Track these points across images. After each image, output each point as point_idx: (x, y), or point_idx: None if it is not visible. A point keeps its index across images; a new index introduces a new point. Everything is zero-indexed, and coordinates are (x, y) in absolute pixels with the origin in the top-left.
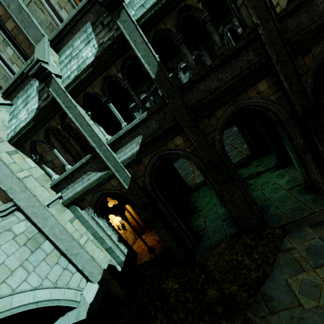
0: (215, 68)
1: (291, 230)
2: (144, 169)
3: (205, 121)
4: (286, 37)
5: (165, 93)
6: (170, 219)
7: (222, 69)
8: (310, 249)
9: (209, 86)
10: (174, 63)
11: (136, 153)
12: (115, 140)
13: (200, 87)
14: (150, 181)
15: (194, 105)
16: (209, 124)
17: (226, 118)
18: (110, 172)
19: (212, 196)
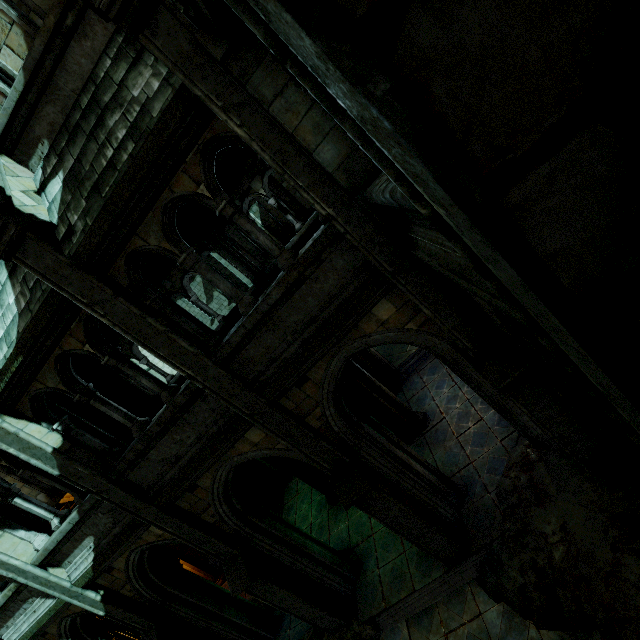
0: (160, 433)
1: (386, 626)
2: (124, 575)
3: (188, 496)
4: (256, 368)
5: (91, 487)
6: (209, 623)
7: (175, 427)
8: None
9: (166, 453)
10: (175, 280)
11: (92, 568)
12: (47, 555)
13: (152, 458)
14: (145, 584)
15: (153, 486)
16: (198, 499)
17: (222, 483)
18: (62, 601)
19: (312, 498)
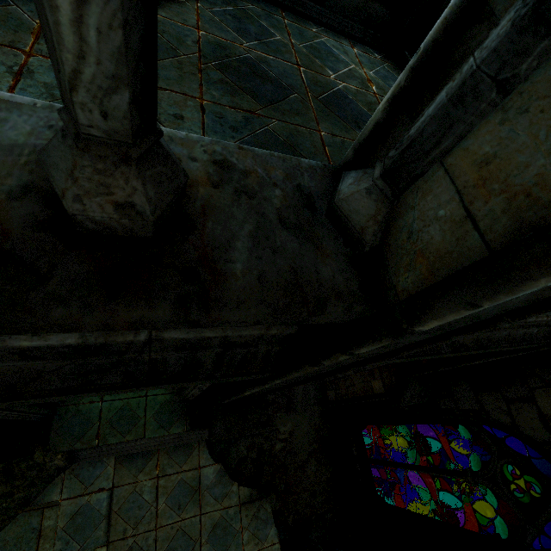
0: None
1: (85, 459)
2: None
3: None
4: None
5: None
6: None
7: None
8: (79, 515)
9: None
10: None
11: None
12: None
13: None
14: None
15: None
16: None
17: None
18: None
19: None
